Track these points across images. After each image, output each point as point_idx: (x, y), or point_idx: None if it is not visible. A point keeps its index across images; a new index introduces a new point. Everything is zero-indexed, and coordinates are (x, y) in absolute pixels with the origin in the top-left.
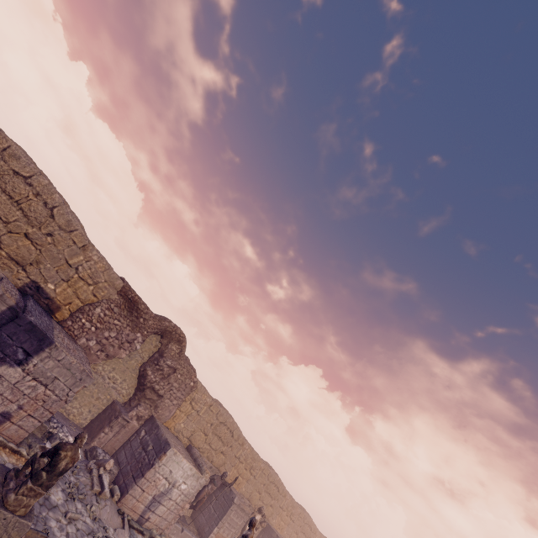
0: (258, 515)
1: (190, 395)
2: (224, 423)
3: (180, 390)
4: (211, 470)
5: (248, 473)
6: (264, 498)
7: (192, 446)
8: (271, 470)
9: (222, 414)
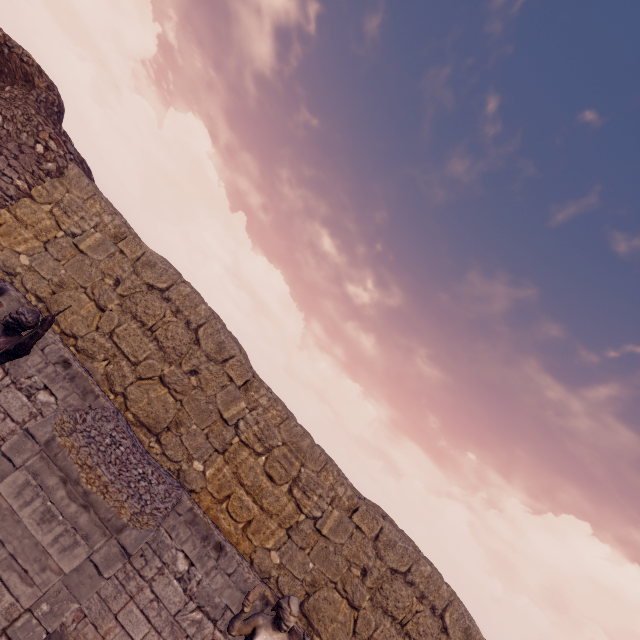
0: (269, 634)
1: (45, 187)
2: (161, 292)
3: (4, 155)
4: (67, 375)
5: (283, 499)
6: (375, 634)
7: (11, 286)
8: (389, 524)
9: (150, 262)
